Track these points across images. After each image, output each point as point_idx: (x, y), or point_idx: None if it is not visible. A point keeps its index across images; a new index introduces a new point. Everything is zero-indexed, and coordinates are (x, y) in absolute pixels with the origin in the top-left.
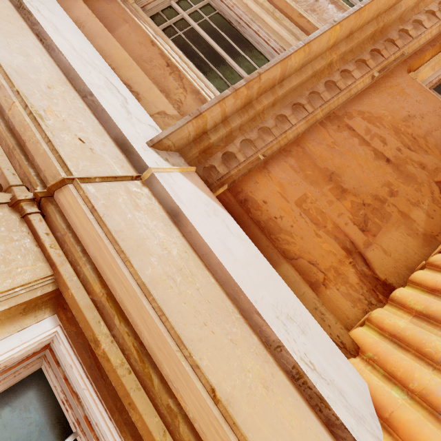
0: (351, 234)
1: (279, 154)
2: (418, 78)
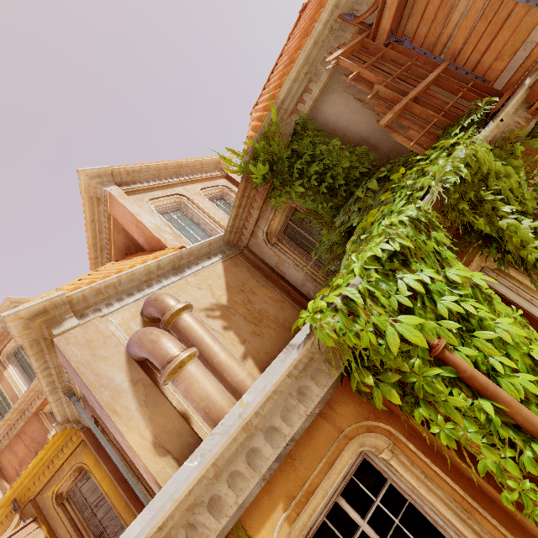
0: (18, 468)
1: (6, 447)
2: (47, 409)
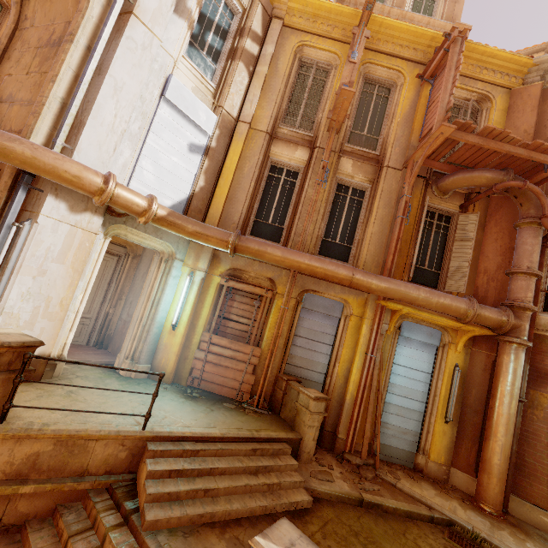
0: None
1: None
2: None
